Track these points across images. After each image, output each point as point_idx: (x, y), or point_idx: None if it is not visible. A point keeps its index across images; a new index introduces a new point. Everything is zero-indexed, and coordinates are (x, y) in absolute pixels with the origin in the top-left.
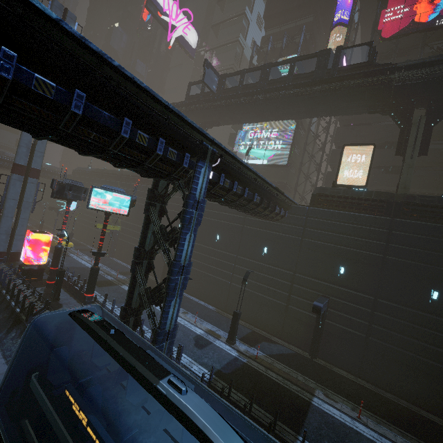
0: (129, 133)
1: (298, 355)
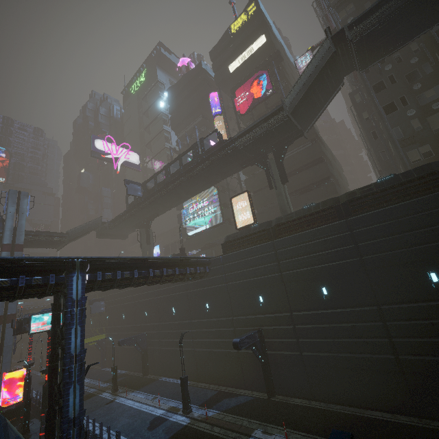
0: None
1: (256, 399)
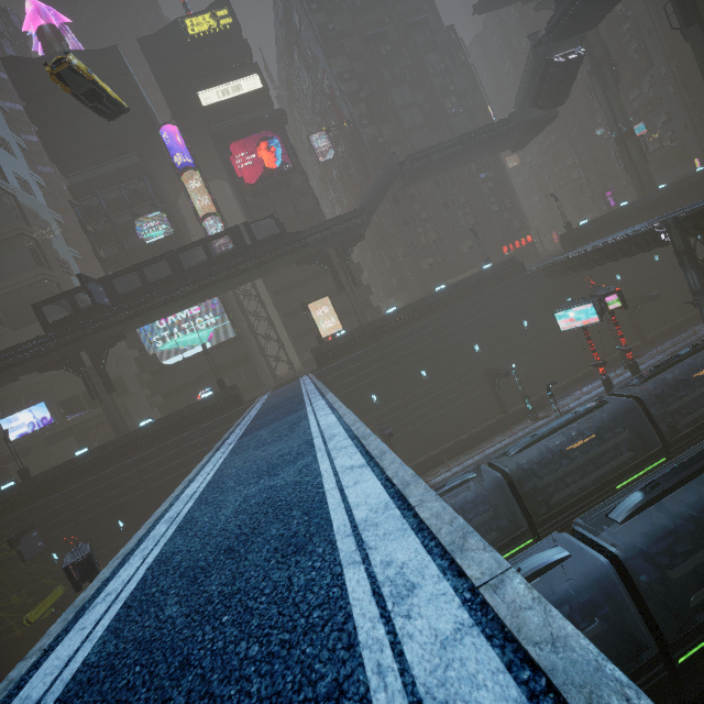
0: None
1: None
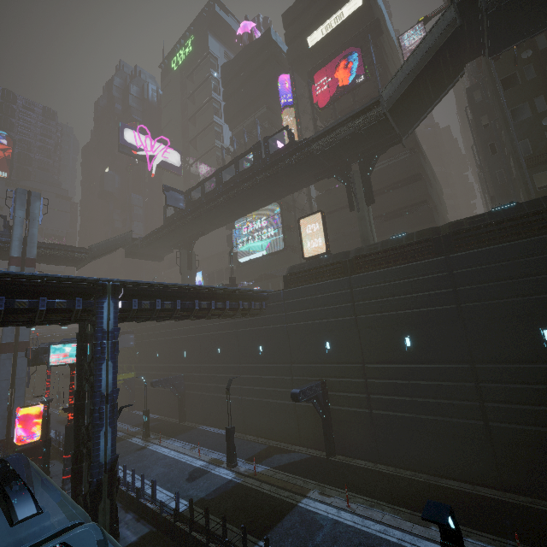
0: (7, 305)
1: (313, 458)
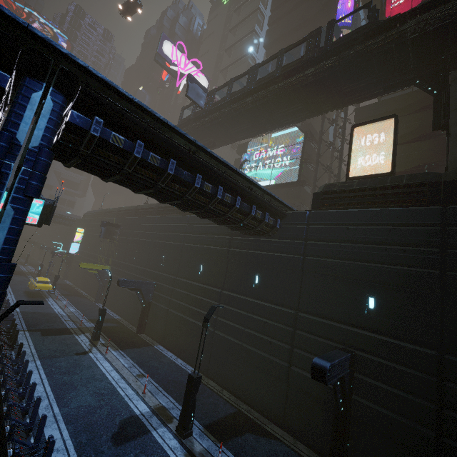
0: None
1: None
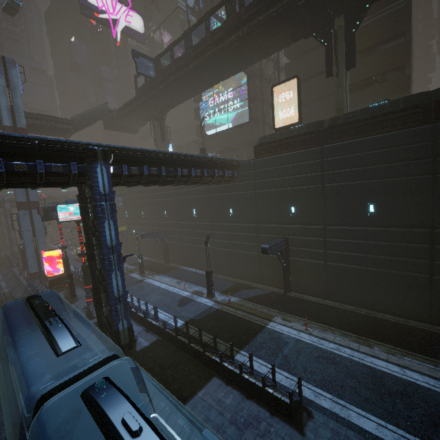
0: (6, 167)
1: (273, 293)
